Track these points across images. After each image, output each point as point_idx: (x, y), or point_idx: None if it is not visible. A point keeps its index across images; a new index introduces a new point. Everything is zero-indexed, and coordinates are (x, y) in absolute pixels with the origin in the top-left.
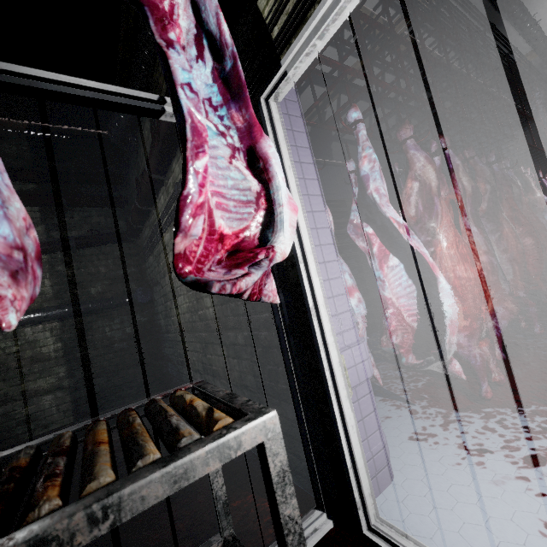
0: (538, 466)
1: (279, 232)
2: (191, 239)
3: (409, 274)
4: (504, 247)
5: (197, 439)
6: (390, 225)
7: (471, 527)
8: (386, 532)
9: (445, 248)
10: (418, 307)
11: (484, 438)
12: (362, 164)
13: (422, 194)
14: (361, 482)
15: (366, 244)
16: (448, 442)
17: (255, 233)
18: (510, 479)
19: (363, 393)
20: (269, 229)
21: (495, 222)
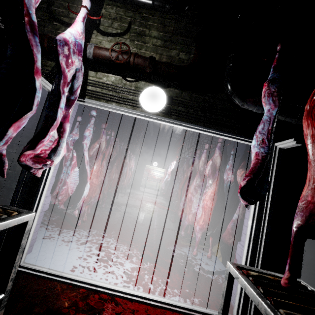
0: (83, 244)
1: (58, 156)
2: (35, 152)
3: (80, 176)
4: (110, 175)
5: (6, 217)
6: (83, 157)
7: (57, 261)
8: (27, 265)
9: (94, 171)
10: (76, 188)
11: (71, 238)
12: (87, 131)
13: (98, 150)
14: (26, 248)
15: (67, 153)
16: (58, 239)
17: (48, 152)
18: (74, 248)
19: (40, 216)
20: (54, 153)
21: (112, 166)
